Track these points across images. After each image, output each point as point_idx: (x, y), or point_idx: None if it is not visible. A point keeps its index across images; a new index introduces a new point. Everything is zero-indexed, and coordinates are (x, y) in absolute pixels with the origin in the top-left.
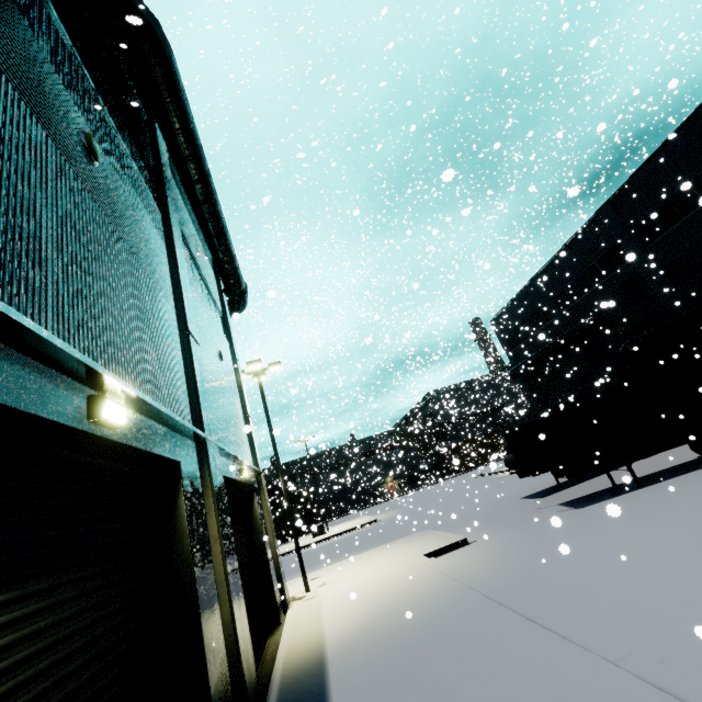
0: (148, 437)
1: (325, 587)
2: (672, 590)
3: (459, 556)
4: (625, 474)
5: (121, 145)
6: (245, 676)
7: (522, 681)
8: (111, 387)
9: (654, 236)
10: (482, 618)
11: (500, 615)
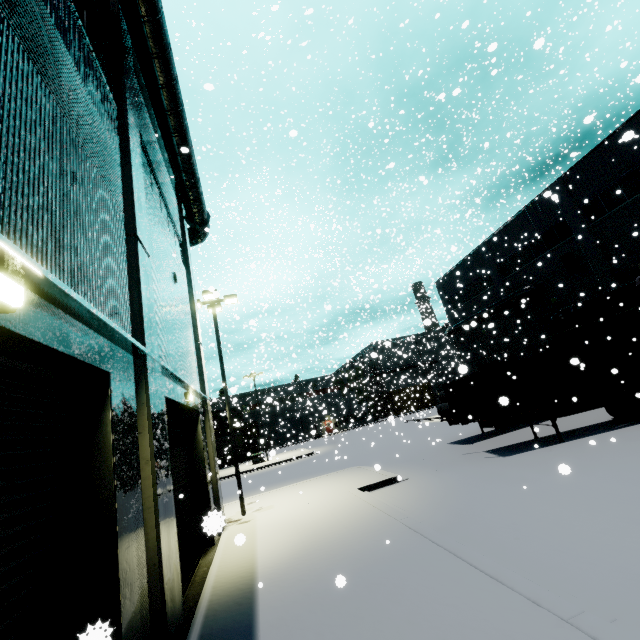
0: (65, 336)
1: (261, 512)
2: (610, 543)
3: (391, 492)
4: (545, 429)
5: (68, 2)
6: (166, 608)
7: (466, 633)
8: (0, 255)
9: (598, 215)
10: (418, 557)
11: (437, 556)
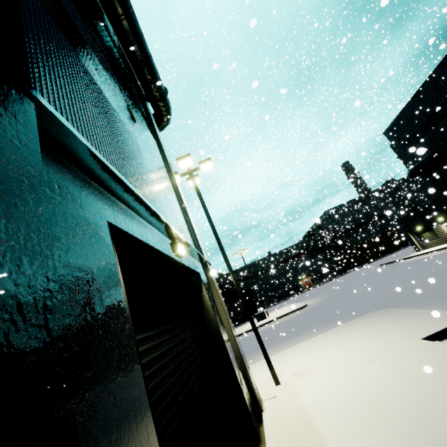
0: None
1: (297, 380)
2: None
3: None
4: None
5: None
6: None
7: None
8: None
9: None
10: None
11: None
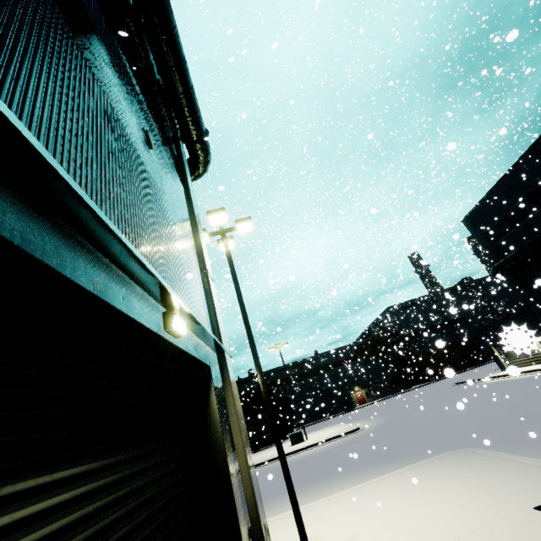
0: None
1: None
2: None
3: None
4: None
5: None
6: None
7: None
8: None
9: None
10: None
11: None
